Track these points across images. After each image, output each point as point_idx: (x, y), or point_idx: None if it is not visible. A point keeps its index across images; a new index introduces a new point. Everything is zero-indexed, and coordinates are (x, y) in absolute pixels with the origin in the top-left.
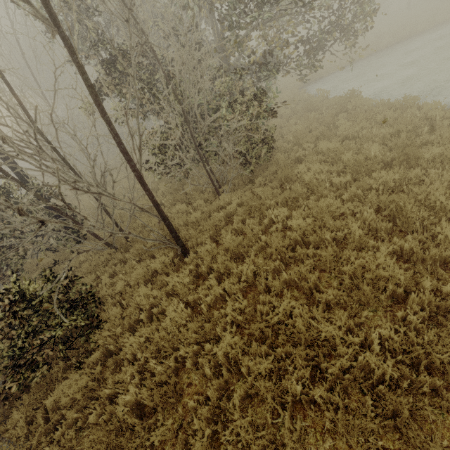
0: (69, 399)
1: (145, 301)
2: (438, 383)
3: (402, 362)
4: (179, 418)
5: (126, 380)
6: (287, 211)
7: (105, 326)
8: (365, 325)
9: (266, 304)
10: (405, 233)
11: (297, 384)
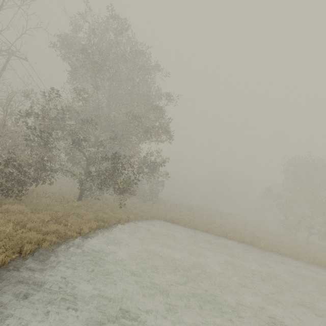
0: None
1: None
2: None
3: None
4: None
5: None
6: None
7: None
8: None
9: None
10: None
11: None
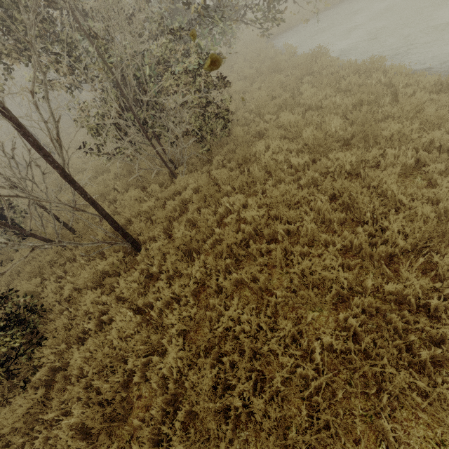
0: (8, 428)
1: (92, 309)
2: (369, 391)
3: (341, 365)
4: (128, 433)
5: (72, 400)
6: (243, 198)
7: (47, 343)
8: (311, 326)
9: (216, 308)
10: (357, 223)
11: (239, 398)
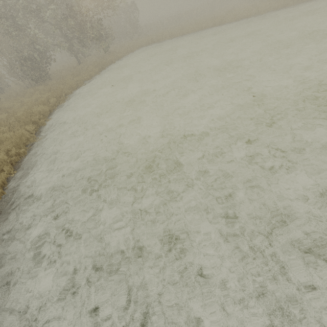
0: None
1: None
2: None
3: None
4: None
5: None
6: None
7: None
8: None
9: None
10: None
11: None
